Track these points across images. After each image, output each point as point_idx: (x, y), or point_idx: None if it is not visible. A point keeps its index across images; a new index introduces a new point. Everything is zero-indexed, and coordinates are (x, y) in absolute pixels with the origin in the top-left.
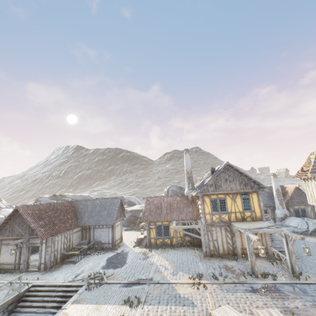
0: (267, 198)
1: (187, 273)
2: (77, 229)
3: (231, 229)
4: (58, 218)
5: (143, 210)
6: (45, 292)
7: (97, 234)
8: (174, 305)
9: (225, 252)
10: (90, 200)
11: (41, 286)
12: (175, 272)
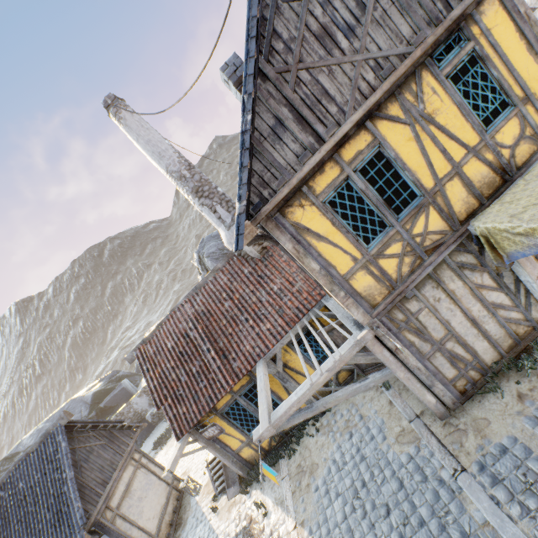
0: None
1: None
2: None
3: (479, 253)
4: None
5: None
6: None
7: None
8: None
9: (505, 345)
10: None
11: None
12: None
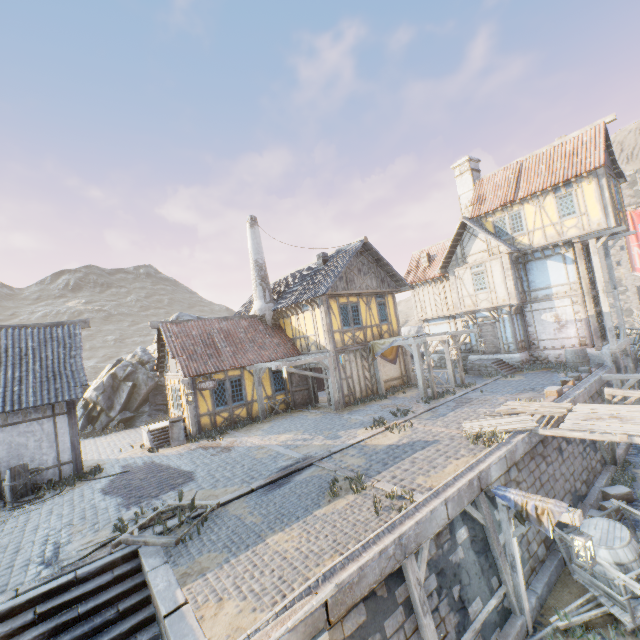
0: None
1: (353, 429)
2: None
3: (368, 355)
4: None
5: (103, 381)
6: None
7: None
8: (413, 453)
9: (364, 394)
10: None
11: None
12: (331, 436)
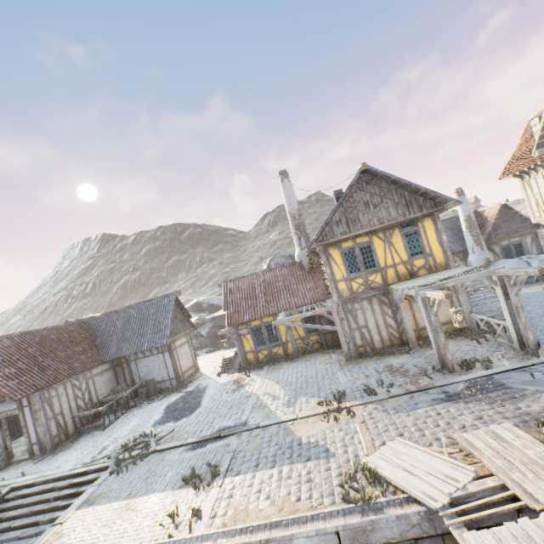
0: (452, 239)
1: (315, 397)
2: (102, 369)
3: (391, 300)
4: (51, 357)
5: None
6: (36, 495)
7: (143, 368)
8: (288, 464)
9: (386, 344)
10: (117, 312)
11: (29, 486)
12: (291, 401)
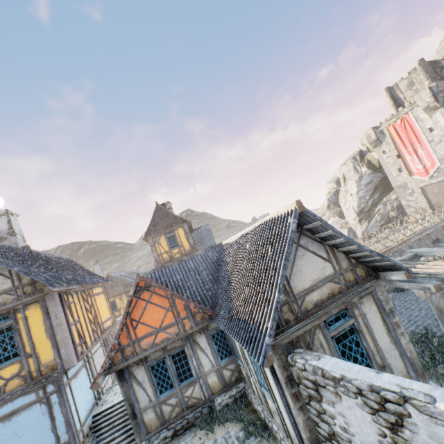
0: None
1: None
2: None
3: None
4: None
5: None
6: None
7: None
8: None
9: None
10: None
11: None
12: None
